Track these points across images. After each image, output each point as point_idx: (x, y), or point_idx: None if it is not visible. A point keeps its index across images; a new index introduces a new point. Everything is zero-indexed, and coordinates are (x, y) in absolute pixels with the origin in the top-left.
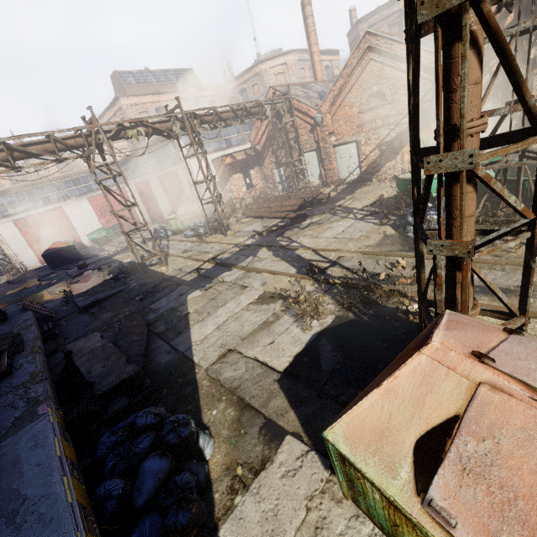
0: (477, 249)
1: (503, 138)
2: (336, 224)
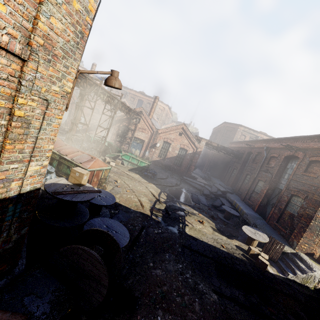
0: (73, 135)
1: (84, 124)
2: (60, 136)
